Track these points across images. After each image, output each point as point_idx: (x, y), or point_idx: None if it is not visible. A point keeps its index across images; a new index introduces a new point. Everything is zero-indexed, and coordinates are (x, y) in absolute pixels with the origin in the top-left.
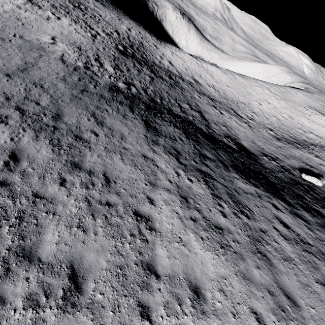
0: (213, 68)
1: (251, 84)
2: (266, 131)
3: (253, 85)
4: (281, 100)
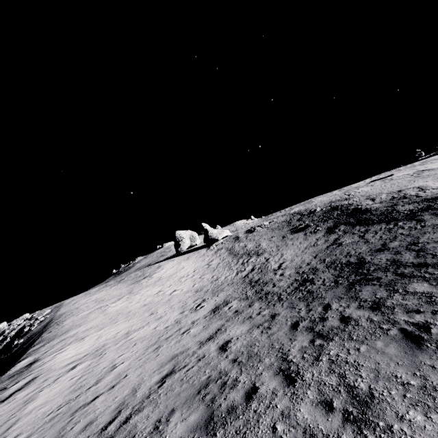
0: (65, 353)
1: (102, 315)
2: (257, 259)
3: (101, 314)
4: (136, 292)
